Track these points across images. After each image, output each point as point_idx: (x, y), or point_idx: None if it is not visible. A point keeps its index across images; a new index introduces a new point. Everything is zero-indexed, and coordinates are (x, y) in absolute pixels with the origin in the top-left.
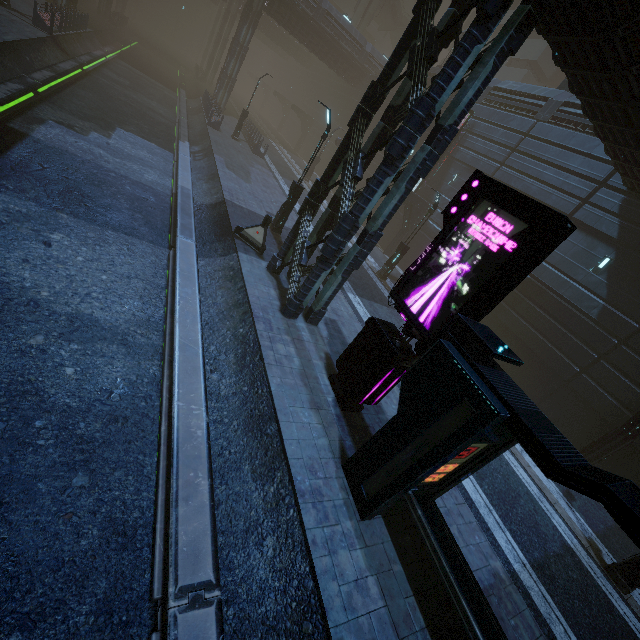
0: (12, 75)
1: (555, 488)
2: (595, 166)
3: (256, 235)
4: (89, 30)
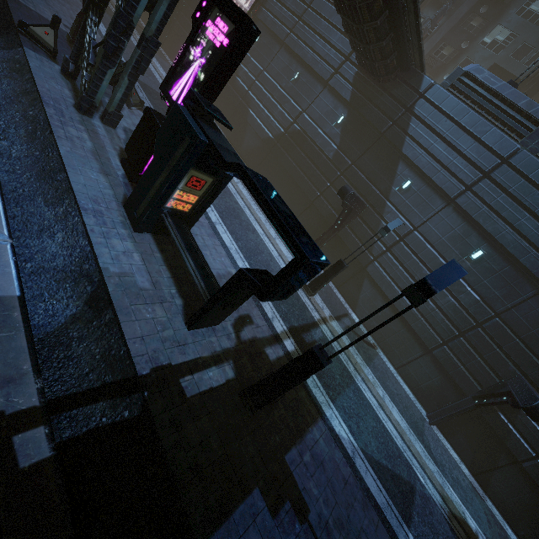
0: None
1: (291, 257)
2: (345, 43)
3: (45, 36)
4: None
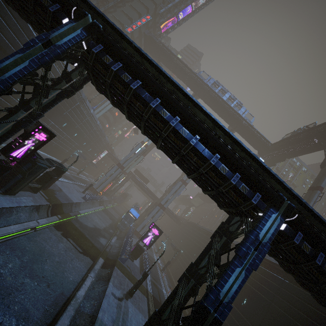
0: None
1: None
2: None
3: None
4: None
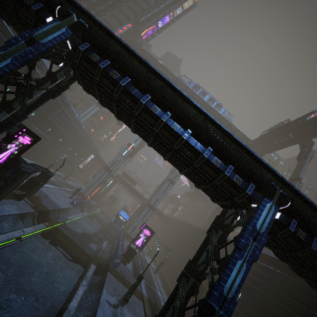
0: None
1: None
2: None
3: None
4: None
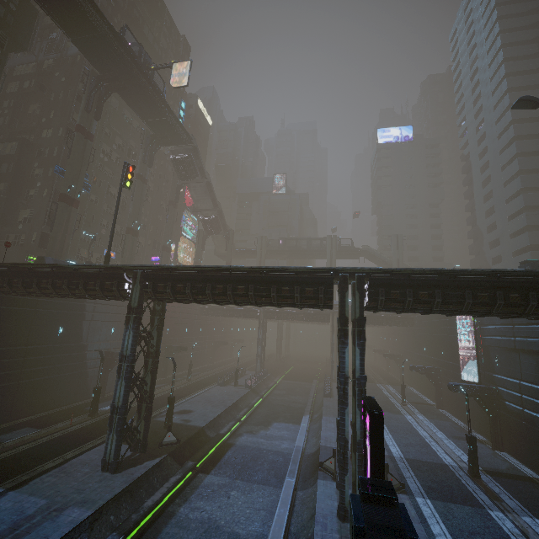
0: (233, 417)
1: None
2: None
3: (330, 464)
4: (269, 374)
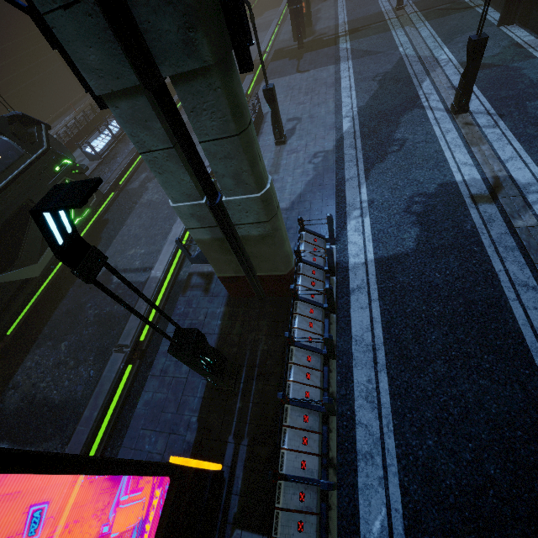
0: None
1: None
2: None
3: None
4: None
